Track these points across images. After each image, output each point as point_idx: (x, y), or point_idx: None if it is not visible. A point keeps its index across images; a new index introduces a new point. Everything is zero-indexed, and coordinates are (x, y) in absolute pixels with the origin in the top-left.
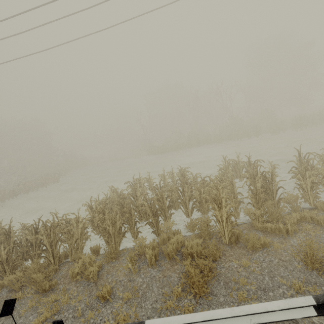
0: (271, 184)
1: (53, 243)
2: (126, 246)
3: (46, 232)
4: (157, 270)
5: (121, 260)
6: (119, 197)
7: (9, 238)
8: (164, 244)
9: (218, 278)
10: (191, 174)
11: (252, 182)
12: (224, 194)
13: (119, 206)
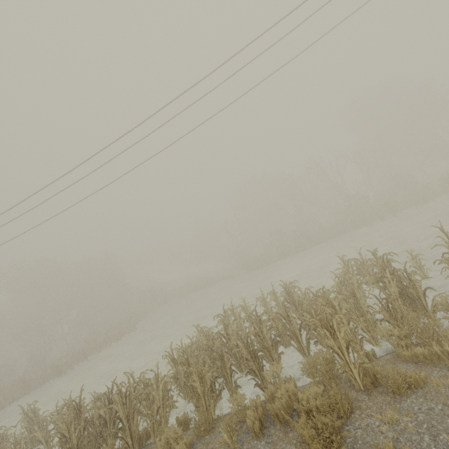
0: (412, 286)
1: (130, 416)
2: (222, 410)
3: (121, 399)
4: (265, 443)
5: (217, 433)
6: (208, 339)
7: (80, 414)
8: (273, 401)
9: (353, 446)
10: (299, 290)
11: (382, 288)
12: (342, 312)
13: (208, 352)
